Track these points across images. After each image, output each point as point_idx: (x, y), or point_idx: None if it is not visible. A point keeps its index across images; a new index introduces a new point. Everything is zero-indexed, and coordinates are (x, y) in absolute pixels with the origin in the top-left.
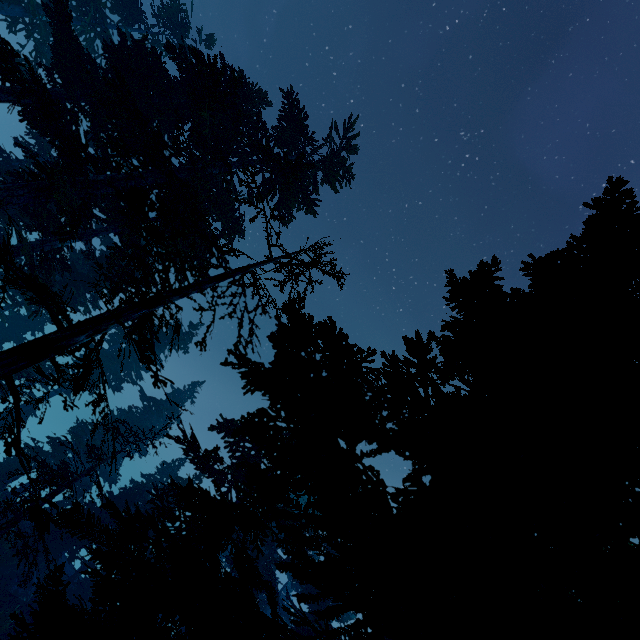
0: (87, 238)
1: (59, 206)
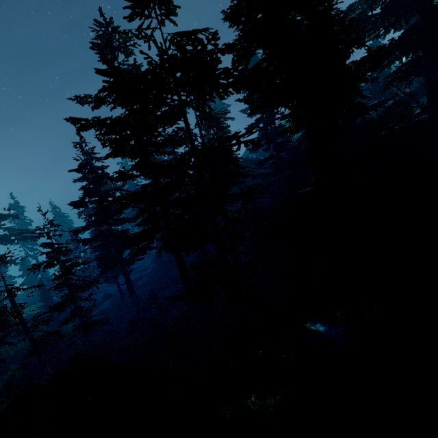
0: None
1: None
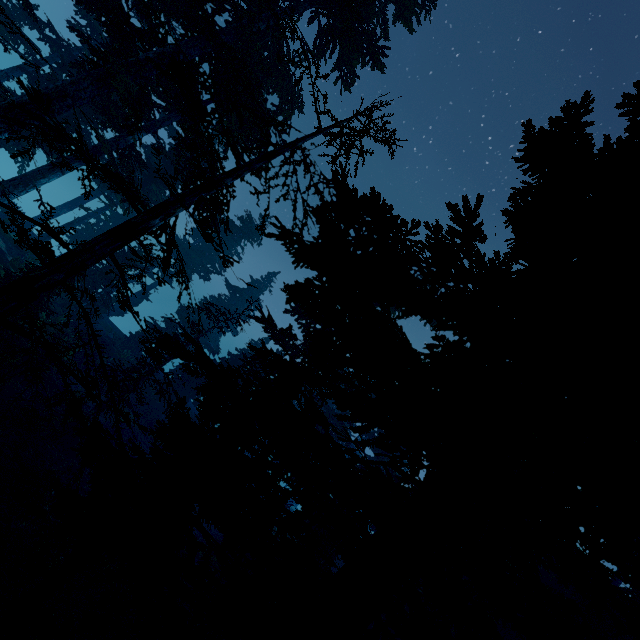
0: (153, 130)
1: (121, 96)
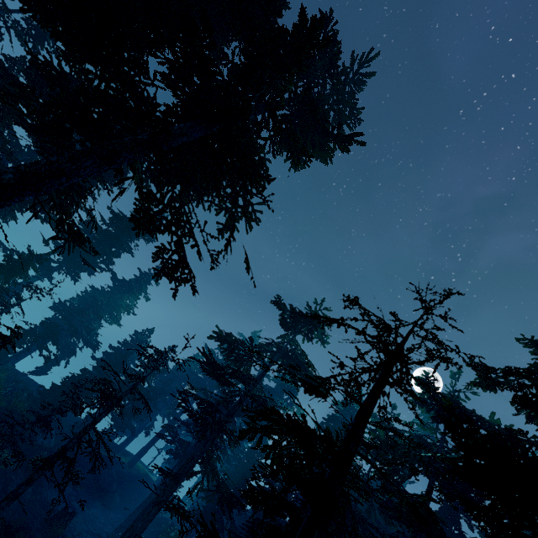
0: None
1: None
